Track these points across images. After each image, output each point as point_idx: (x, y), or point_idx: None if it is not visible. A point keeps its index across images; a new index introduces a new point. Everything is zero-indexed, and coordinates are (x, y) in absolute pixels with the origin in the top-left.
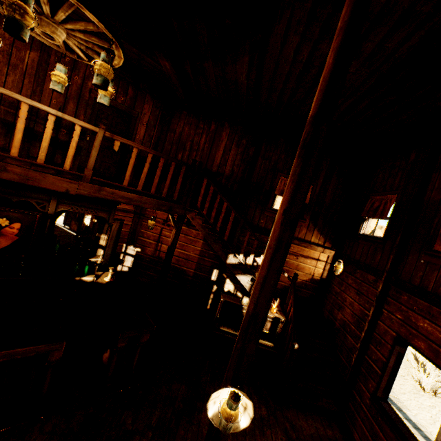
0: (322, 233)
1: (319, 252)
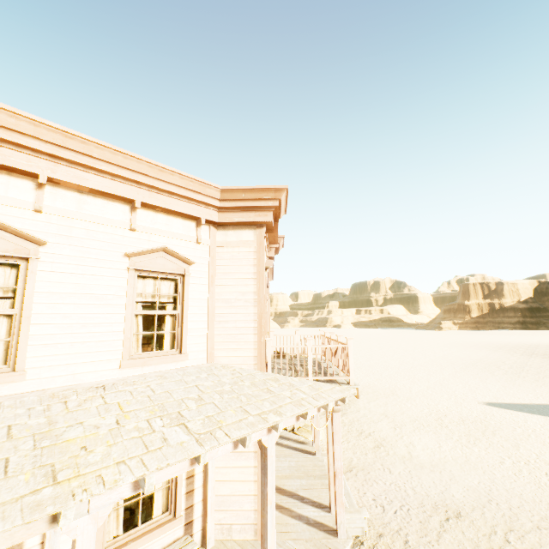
0: (146, 337)
1: (147, 347)
